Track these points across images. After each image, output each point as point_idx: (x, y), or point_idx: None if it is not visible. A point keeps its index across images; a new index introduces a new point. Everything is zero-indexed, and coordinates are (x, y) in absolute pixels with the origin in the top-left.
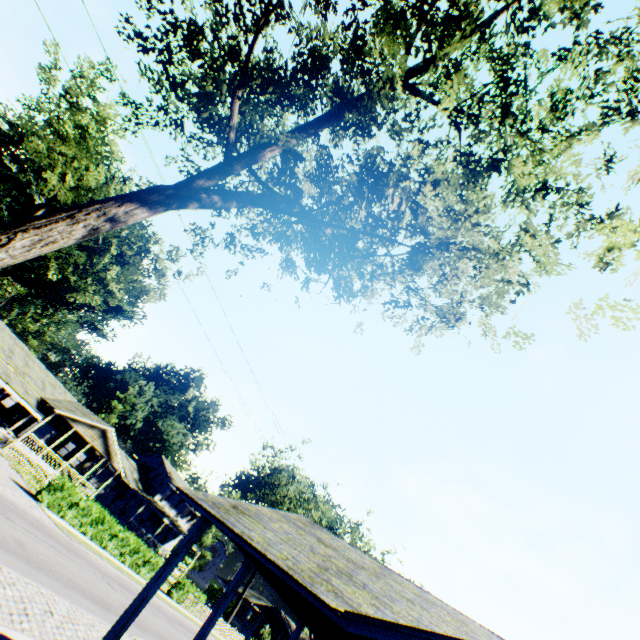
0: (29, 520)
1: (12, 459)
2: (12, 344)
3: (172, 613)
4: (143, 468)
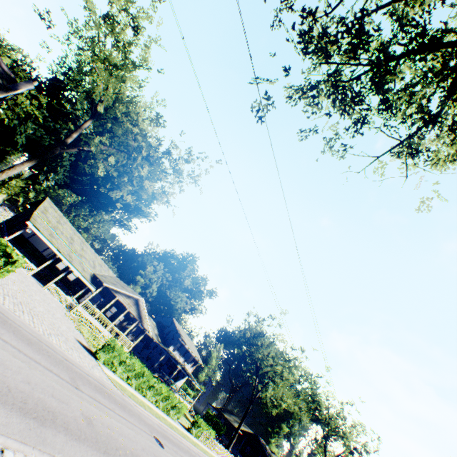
0: (92, 384)
1: (76, 320)
2: (72, 234)
3: (197, 452)
4: (159, 325)
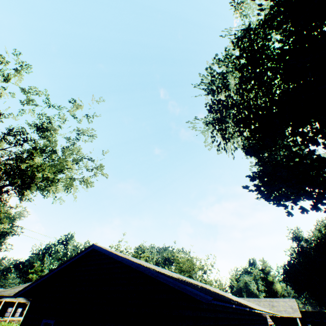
0: None
1: None
2: None
3: None
4: None
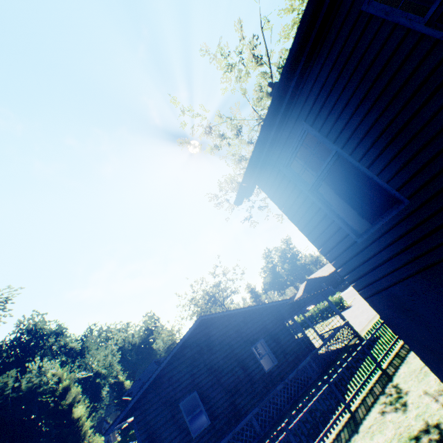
0: None
1: None
2: None
3: None
4: None
